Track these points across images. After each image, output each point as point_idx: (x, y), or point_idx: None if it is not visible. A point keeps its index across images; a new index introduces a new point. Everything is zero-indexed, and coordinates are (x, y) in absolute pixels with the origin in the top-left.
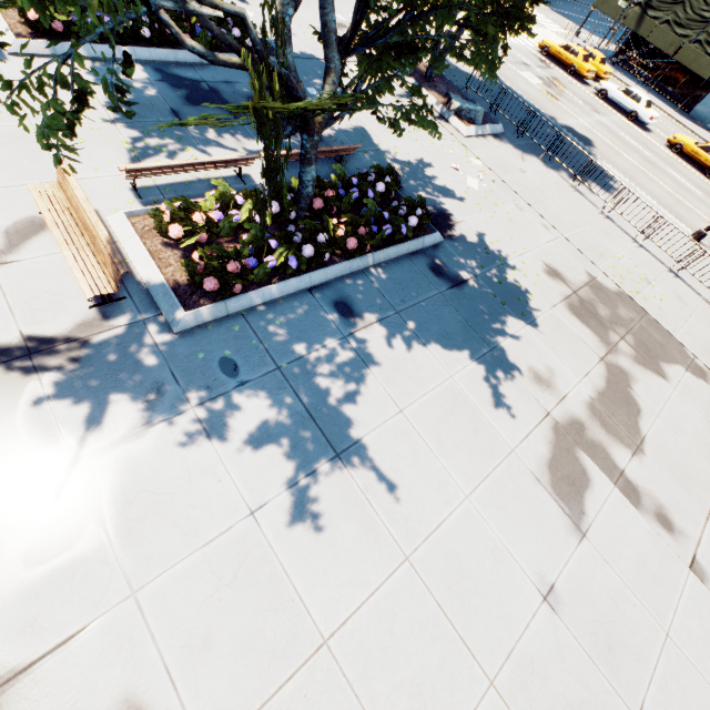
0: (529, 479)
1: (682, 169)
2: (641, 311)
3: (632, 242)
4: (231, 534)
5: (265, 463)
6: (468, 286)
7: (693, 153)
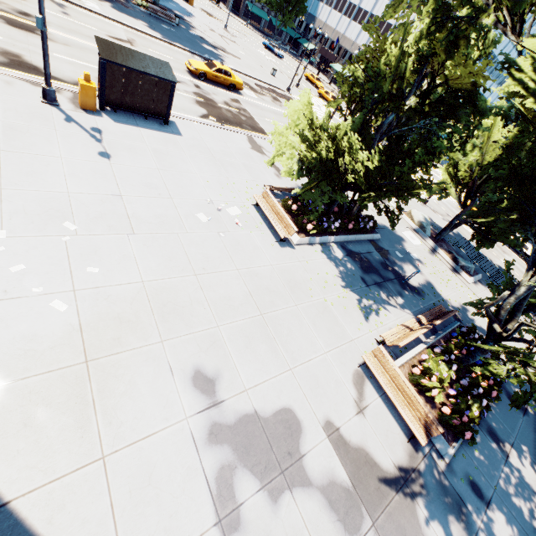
0: None
1: None
2: None
3: None
4: None
5: None
6: (530, 413)
7: None
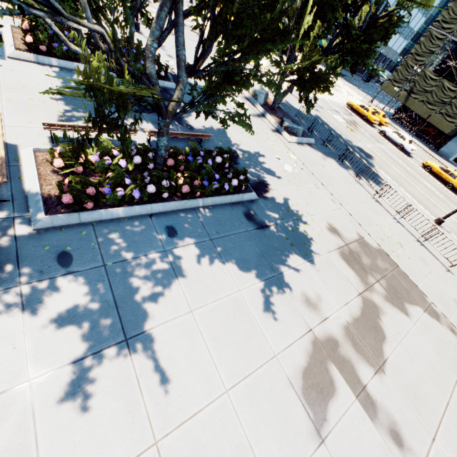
0: (284, 383)
1: (431, 181)
2: (394, 264)
3: (392, 218)
4: (2, 397)
5: (61, 338)
6: (269, 230)
7: (438, 173)
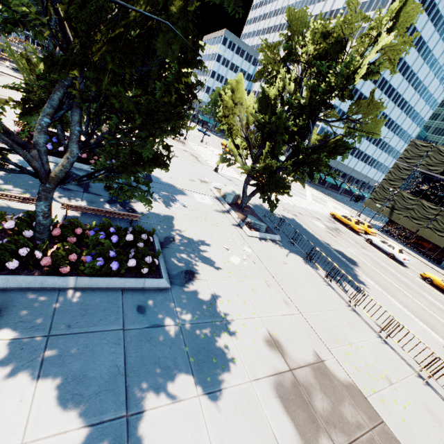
0: None
1: (435, 294)
2: (375, 416)
3: (376, 336)
4: None
5: None
6: (164, 331)
7: (442, 286)
